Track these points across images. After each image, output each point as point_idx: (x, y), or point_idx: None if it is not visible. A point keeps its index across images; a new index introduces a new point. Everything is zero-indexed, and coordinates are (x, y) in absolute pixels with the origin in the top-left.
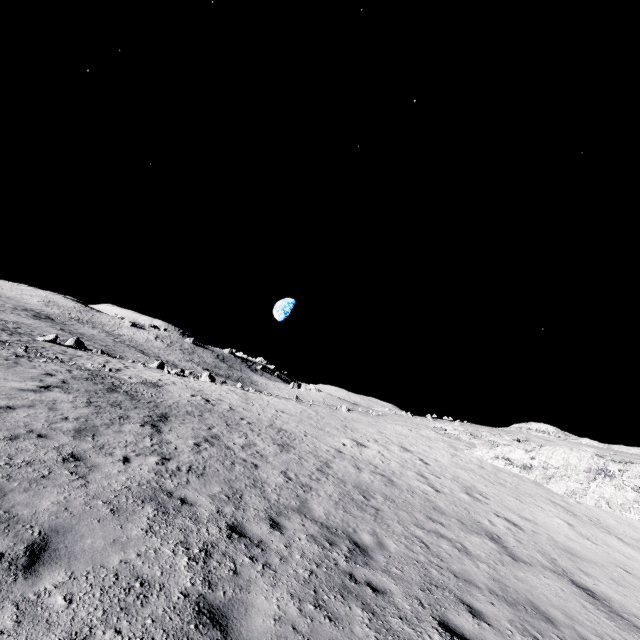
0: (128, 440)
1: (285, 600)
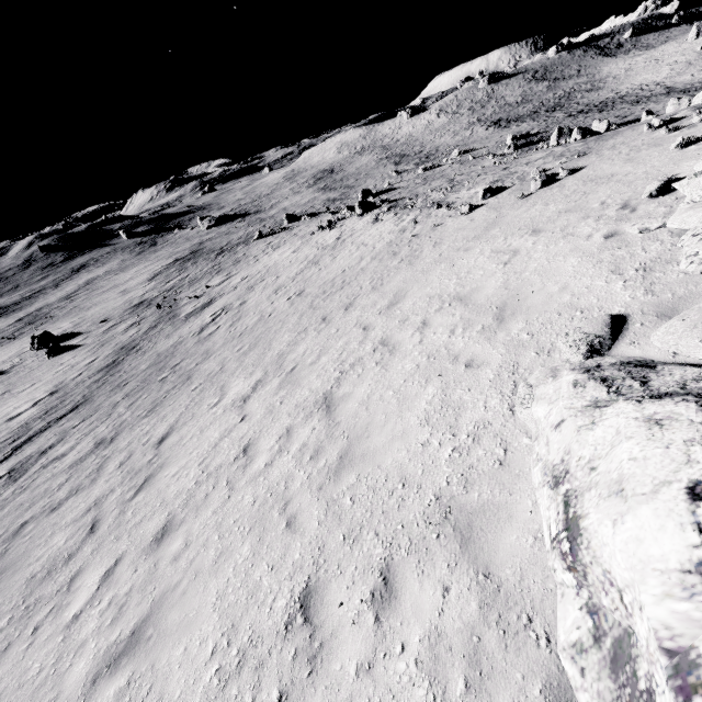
0: None
1: None
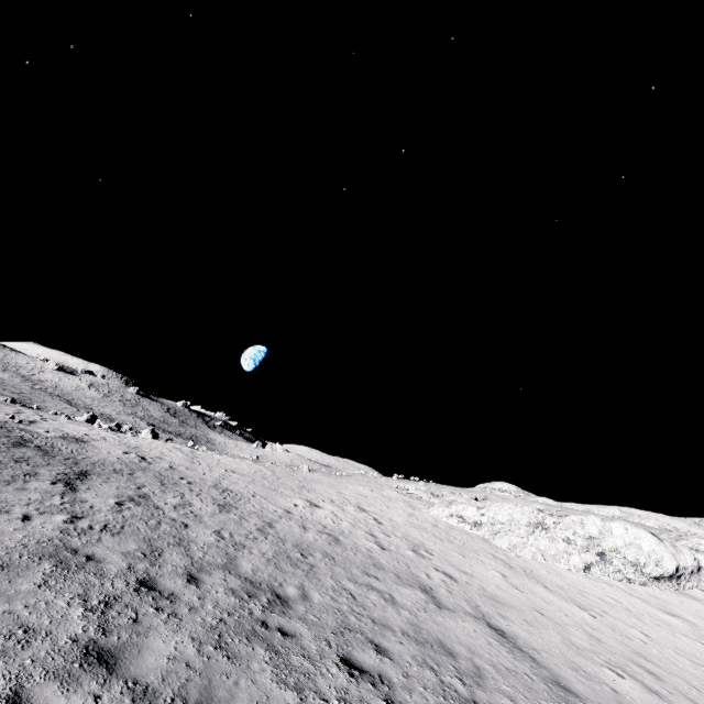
0: (32, 498)
1: (185, 643)
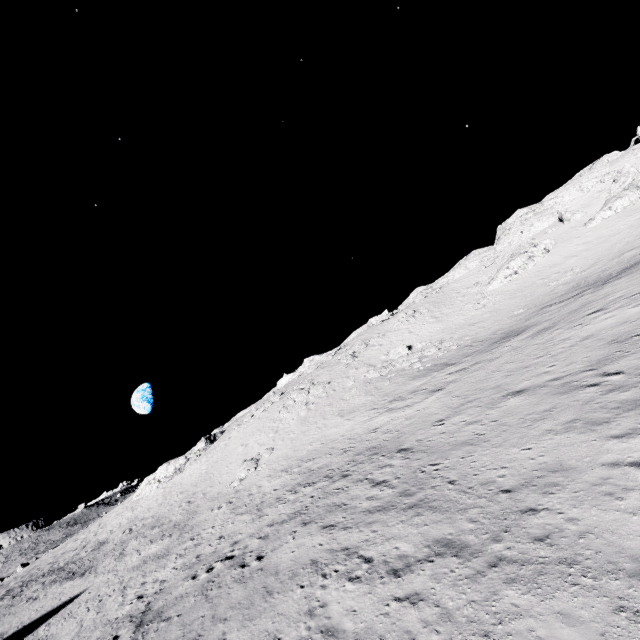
0: None
1: None
